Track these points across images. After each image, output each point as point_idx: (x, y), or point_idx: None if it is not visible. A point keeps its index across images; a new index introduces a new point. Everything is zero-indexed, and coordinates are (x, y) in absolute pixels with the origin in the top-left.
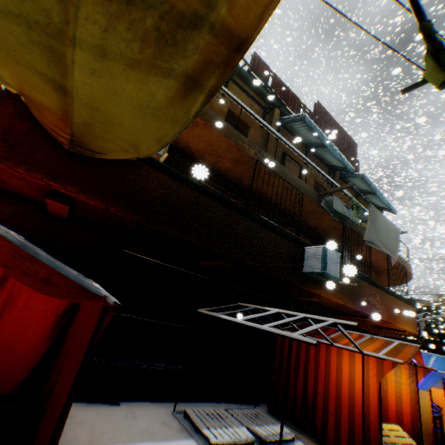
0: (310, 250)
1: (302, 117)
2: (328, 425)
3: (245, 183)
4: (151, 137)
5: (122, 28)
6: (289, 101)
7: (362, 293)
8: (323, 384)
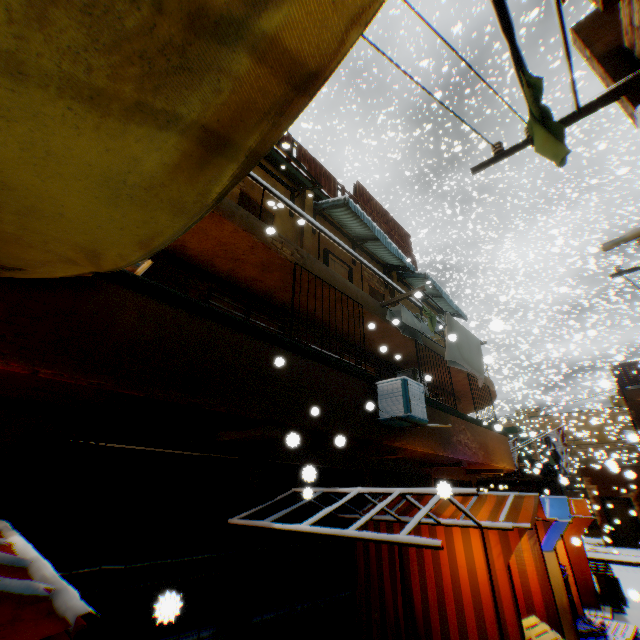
0: (384, 386)
1: (345, 202)
2: None
3: (279, 298)
4: (128, 237)
5: (65, 19)
6: (323, 180)
7: (452, 431)
8: (435, 588)
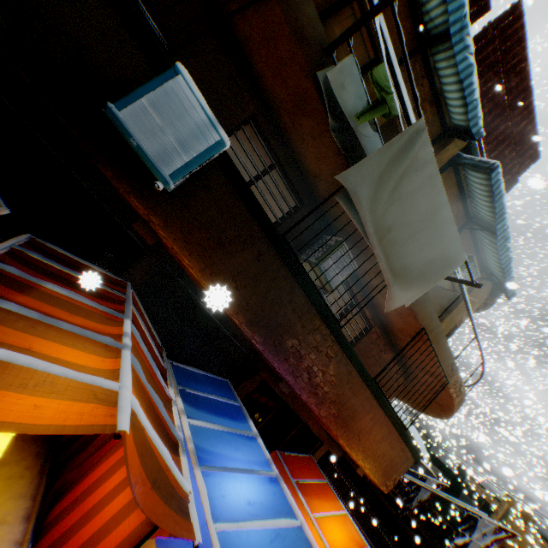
0: None
1: None
2: None
3: None
4: None
5: None
6: None
7: (297, 330)
8: None
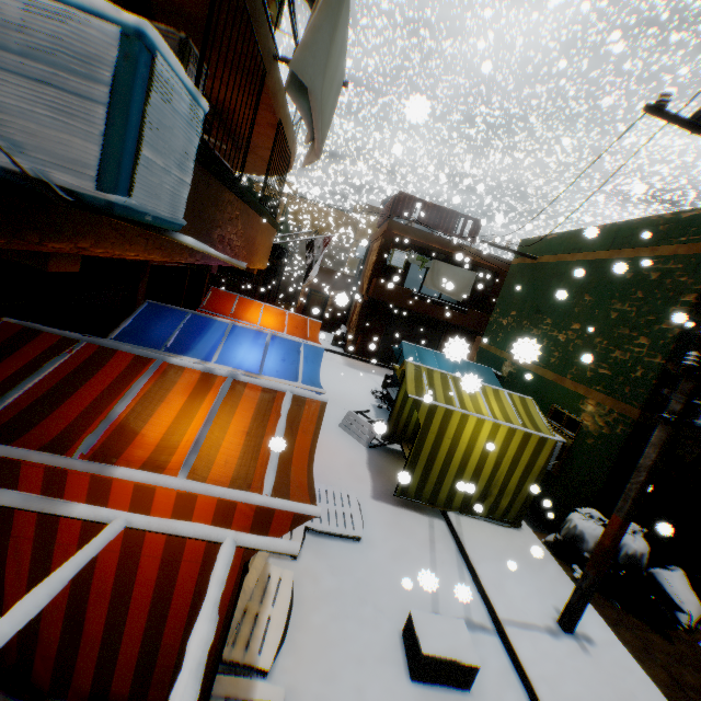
0: (25, 8)
1: None
2: (79, 665)
3: None
4: None
5: None
6: None
7: (218, 219)
8: (71, 584)
